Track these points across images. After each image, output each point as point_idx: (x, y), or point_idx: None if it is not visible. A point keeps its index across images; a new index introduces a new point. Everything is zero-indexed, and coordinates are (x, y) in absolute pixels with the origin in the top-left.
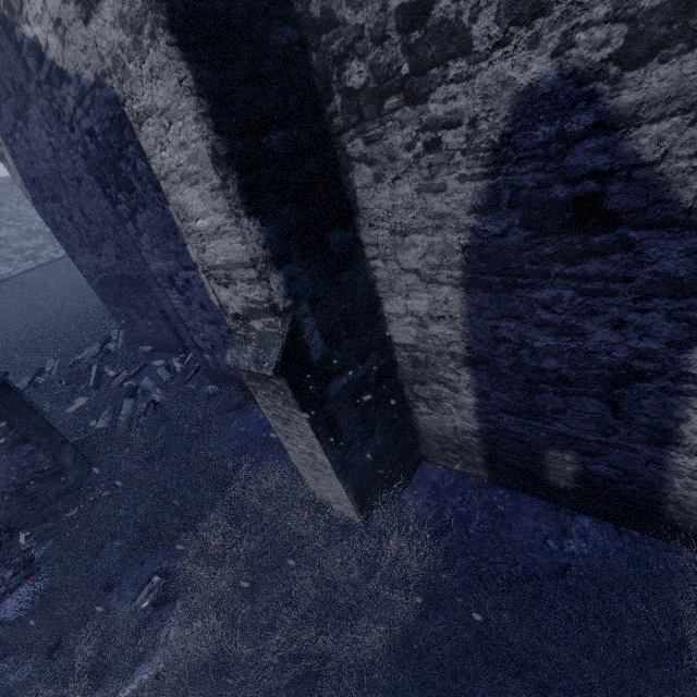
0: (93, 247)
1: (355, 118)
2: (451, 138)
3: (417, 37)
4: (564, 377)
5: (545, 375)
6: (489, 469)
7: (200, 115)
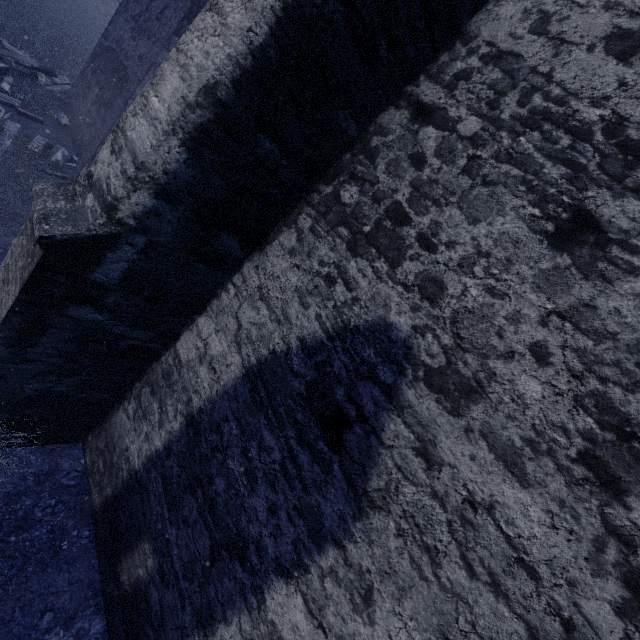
0: (138, 29)
1: (324, 210)
2: (340, 291)
3: (388, 226)
4: (215, 503)
5: (210, 487)
6: (104, 506)
7: (236, 61)
